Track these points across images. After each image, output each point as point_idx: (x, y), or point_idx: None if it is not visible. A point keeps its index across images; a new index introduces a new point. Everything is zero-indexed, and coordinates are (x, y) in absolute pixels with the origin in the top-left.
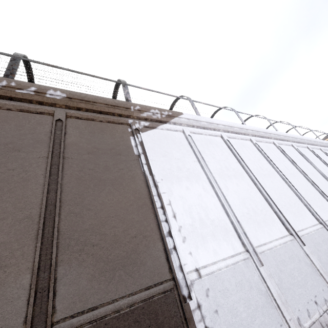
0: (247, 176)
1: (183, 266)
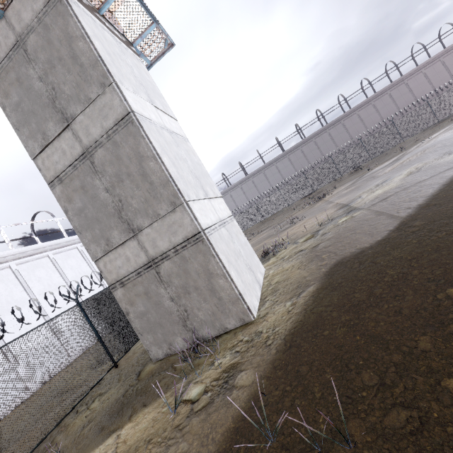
0: None
1: None
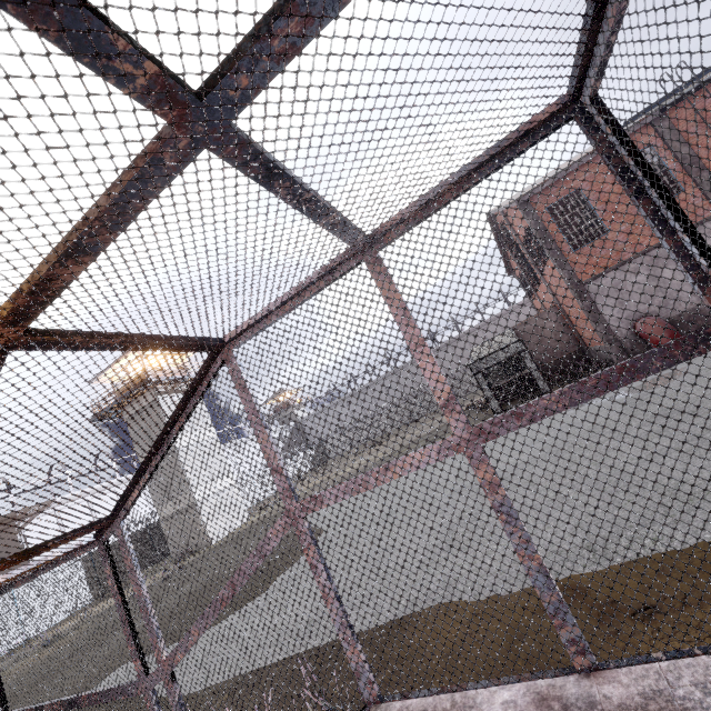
0: None
1: None
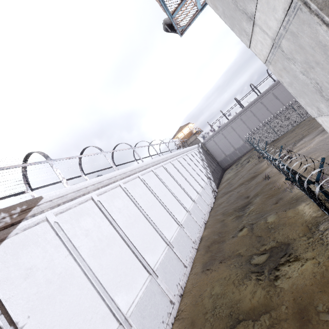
0: (119, 235)
1: None
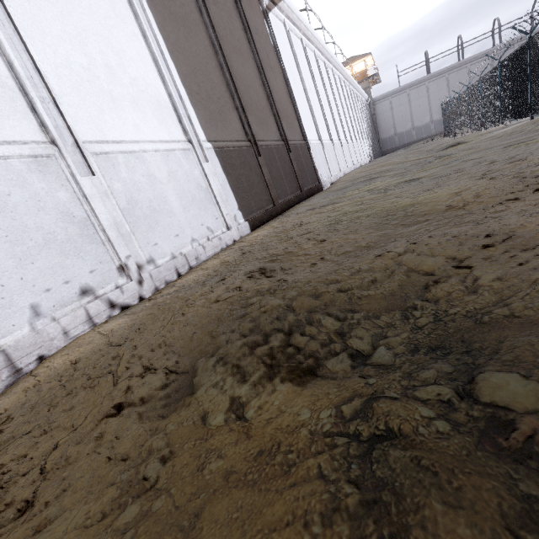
0: (315, 92)
1: (307, 136)
